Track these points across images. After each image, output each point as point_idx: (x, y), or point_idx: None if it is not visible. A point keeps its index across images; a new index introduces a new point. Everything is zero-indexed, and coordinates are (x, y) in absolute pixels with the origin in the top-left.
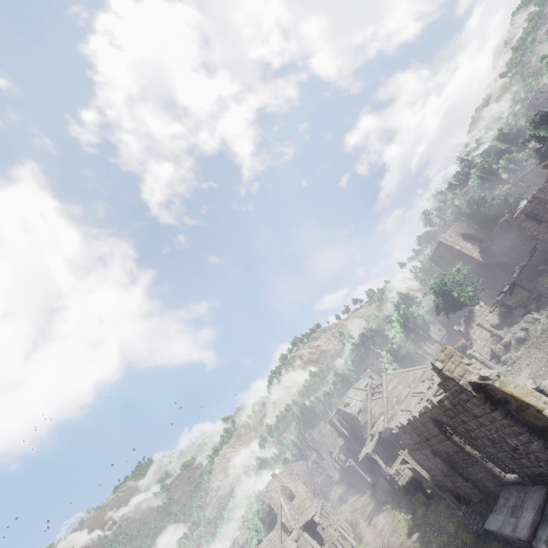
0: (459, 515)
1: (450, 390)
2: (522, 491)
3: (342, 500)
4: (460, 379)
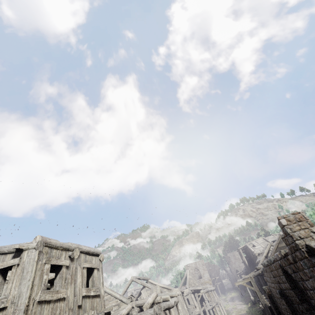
0: None
1: (289, 246)
2: None
3: (232, 299)
4: (298, 239)
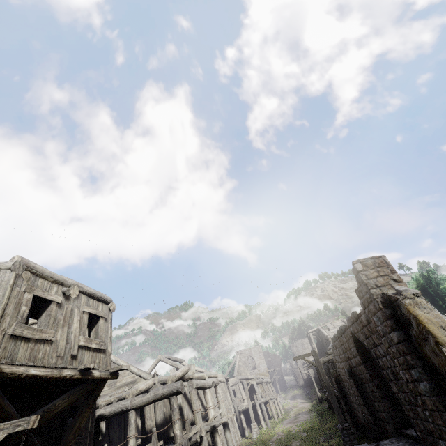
0: (339, 427)
1: (363, 299)
2: (410, 444)
3: (294, 397)
4: (373, 287)
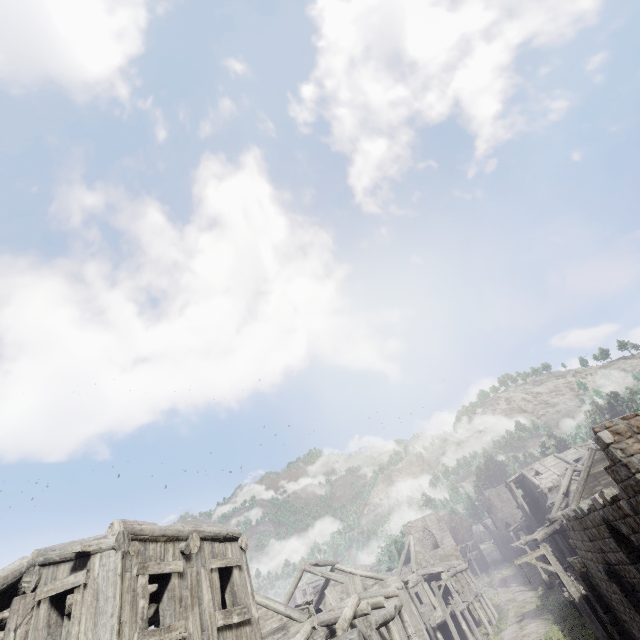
0: None
1: (623, 483)
2: None
3: (504, 583)
4: (639, 470)
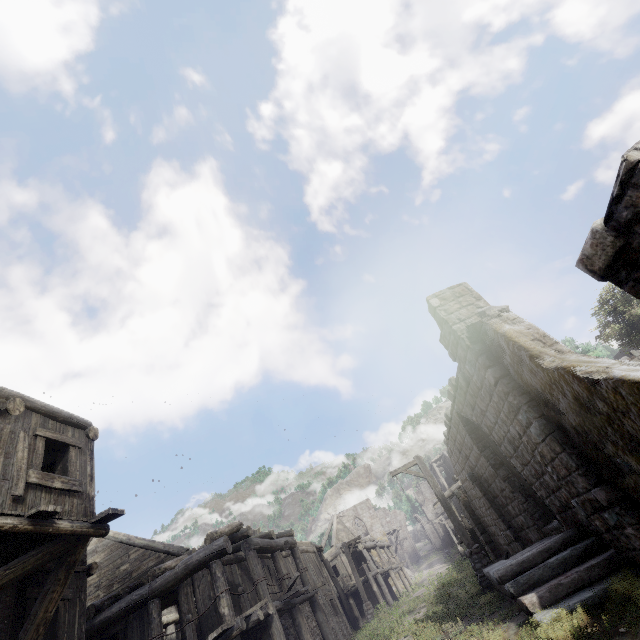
0: (466, 553)
1: (450, 346)
2: (553, 537)
3: (430, 565)
4: (456, 323)
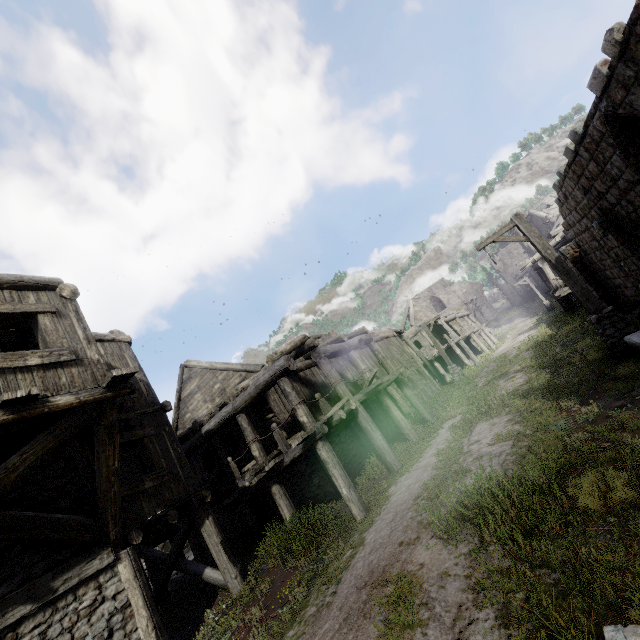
0: (590, 320)
1: None
2: None
3: (509, 321)
4: None
